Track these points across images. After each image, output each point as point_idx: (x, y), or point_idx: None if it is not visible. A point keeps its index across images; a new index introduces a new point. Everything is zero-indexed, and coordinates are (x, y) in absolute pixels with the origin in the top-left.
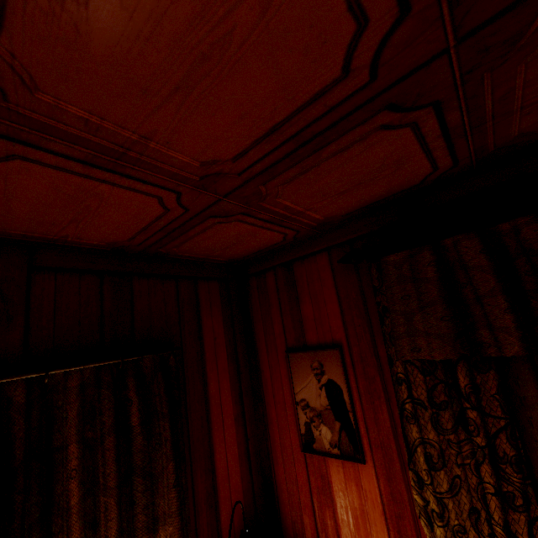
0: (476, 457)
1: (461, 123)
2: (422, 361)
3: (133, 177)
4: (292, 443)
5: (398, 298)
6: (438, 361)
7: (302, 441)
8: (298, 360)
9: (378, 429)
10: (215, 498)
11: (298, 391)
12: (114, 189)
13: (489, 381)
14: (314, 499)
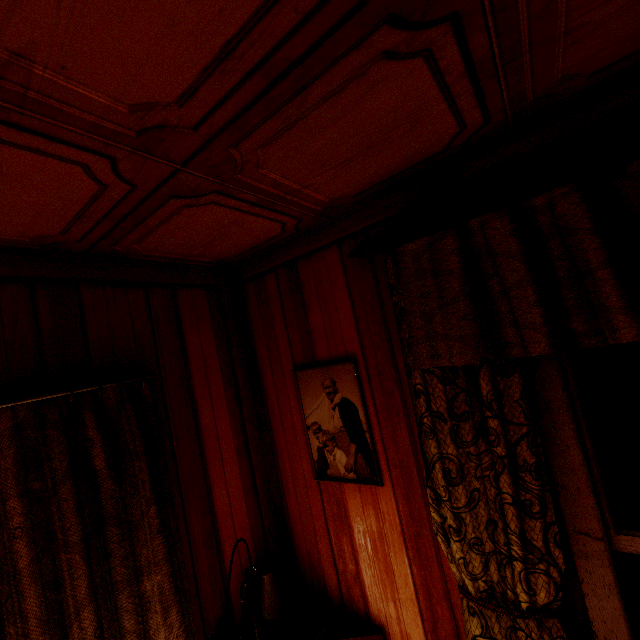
0: (495, 468)
1: (491, 55)
2: (442, 369)
3: (28, 129)
4: (304, 471)
5: (417, 297)
6: (460, 368)
7: (315, 468)
8: (308, 378)
9: (397, 447)
10: (216, 538)
11: (308, 414)
12: (5, 150)
13: (513, 385)
14: (330, 527)
